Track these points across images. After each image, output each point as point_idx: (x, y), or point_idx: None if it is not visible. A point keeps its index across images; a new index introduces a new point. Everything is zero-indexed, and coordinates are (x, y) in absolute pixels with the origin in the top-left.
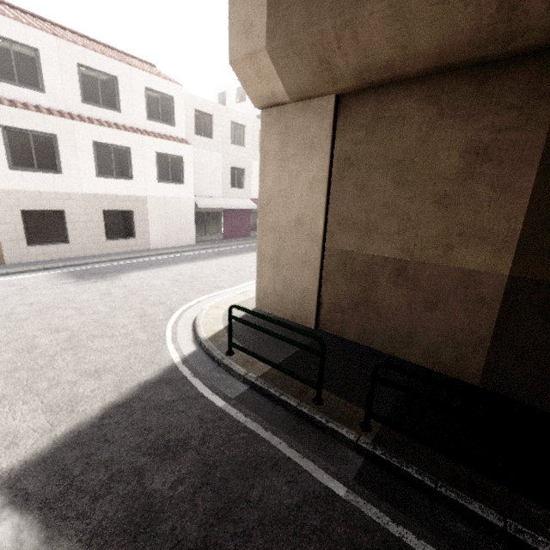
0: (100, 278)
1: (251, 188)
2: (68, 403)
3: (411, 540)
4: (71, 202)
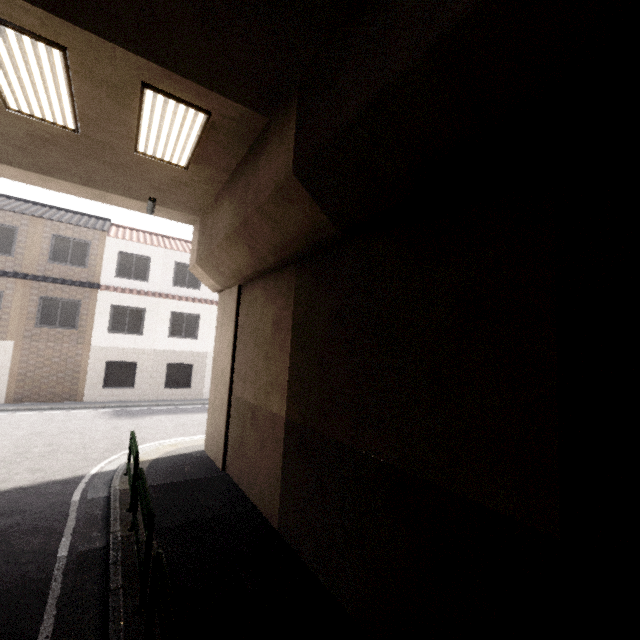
0: (130, 417)
1: None
2: (0, 482)
3: (56, 582)
4: (144, 356)
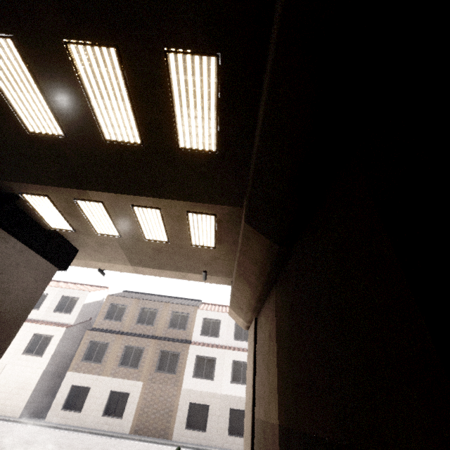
0: None
1: None
2: None
3: None
4: (214, 399)
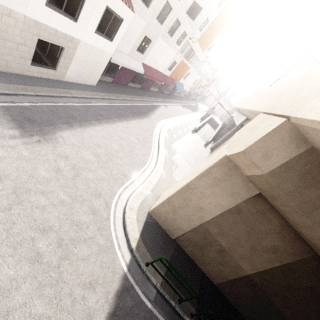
0: (41, 135)
1: (147, 56)
2: (88, 317)
3: None
4: (10, 19)
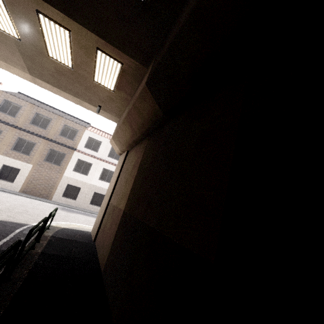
0: (67, 211)
1: None
2: None
3: None
4: (85, 186)
